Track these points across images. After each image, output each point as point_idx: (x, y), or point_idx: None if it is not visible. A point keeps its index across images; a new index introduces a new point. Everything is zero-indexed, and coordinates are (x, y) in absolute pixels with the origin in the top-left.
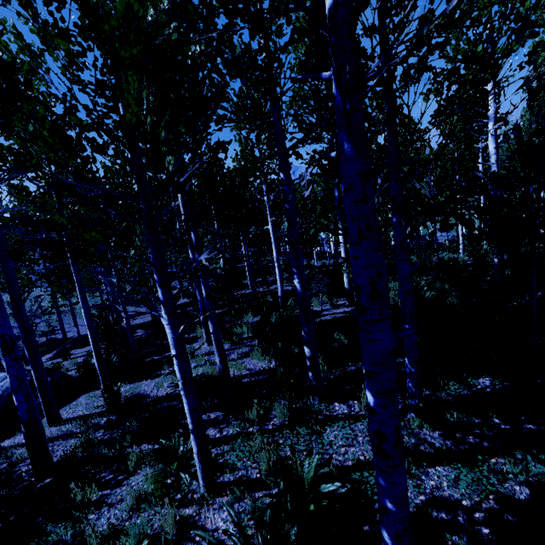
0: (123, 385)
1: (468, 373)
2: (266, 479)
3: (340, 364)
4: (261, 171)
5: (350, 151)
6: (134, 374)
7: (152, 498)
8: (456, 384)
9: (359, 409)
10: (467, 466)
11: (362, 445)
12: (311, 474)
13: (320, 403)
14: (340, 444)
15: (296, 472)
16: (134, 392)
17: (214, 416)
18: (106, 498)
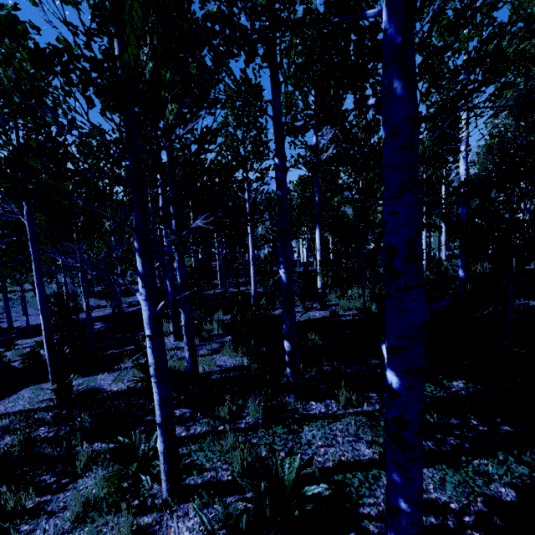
0: (76, 377)
1: (442, 376)
2: (241, 480)
3: (315, 364)
4: (244, 168)
5: (400, 89)
6: (90, 367)
7: (104, 504)
8: (432, 386)
9: (337, 408)
10: (451, 467)
11: (342, 446)
12: (293, 475)
13: (296, 401)
14: (318, 445)
15: (276, 472)
16: (87, 386)
17: (179, 413)
18: (46, 505)
